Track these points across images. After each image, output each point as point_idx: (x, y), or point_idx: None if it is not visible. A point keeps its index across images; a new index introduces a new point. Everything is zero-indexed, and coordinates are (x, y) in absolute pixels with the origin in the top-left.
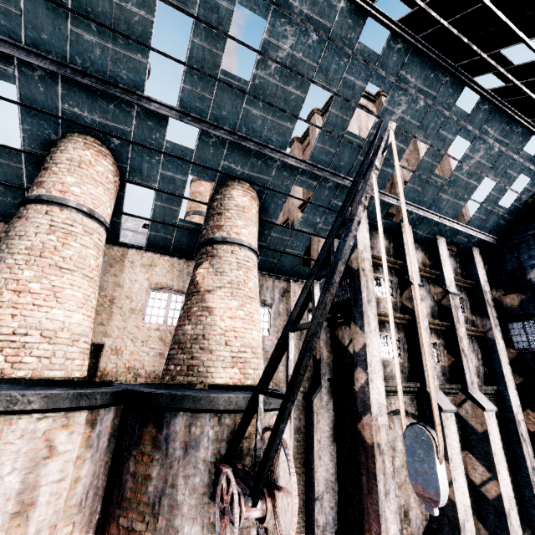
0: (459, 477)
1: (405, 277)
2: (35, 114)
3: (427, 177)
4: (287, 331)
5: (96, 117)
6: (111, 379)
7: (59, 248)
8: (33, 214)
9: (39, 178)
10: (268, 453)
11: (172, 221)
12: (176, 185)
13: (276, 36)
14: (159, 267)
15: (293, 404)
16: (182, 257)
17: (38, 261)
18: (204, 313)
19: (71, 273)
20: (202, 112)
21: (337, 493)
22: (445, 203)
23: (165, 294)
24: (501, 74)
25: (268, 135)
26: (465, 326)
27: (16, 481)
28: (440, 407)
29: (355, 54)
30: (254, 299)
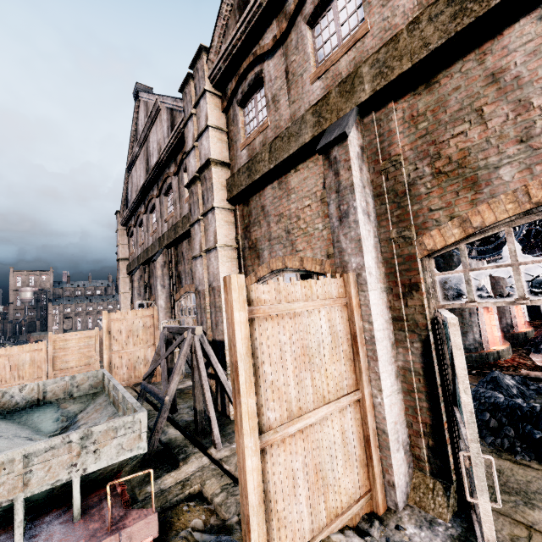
0: None
1: None
2: None
3: None
4: None
5: None
6: None
7: None
8: None
9: None
10: None
11: None
12: None
13: None
14: None
15: None
16: None
17: None
18: None
19: None
20: None
21: None
22: None
23: None
24: None
25: None
26: None
27: None
28: None
29: None
30: None
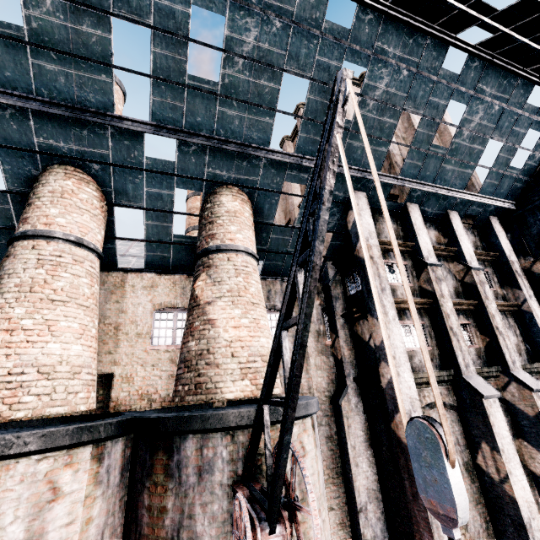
0: (515, 470)
1: (419, 258)
2: (13, 152)
3: (425, 150)
4: (279, 330)
5: (72, 145)
6: (125, 409)
7: (49, 281)
8: (20, 251)
9: (24, 215)
10: (278, 470)
11: (167, 238)
12: (164, 201)
13: (238, 30)
14: (160, 287)
15: (295, 411)
16: (183, 273)
17: (28, 297)
18: (206, 327)
19: (64, 305)
20: (176, 122)
21: (381, 502)
22: (450, 174)
23: (171, 314)
24: (485, 25)
25: (248, 133)
26: (495, 302)
27: (20, 530)
28: (480, 394)
29: (324, 34)
30: (258, 305)
